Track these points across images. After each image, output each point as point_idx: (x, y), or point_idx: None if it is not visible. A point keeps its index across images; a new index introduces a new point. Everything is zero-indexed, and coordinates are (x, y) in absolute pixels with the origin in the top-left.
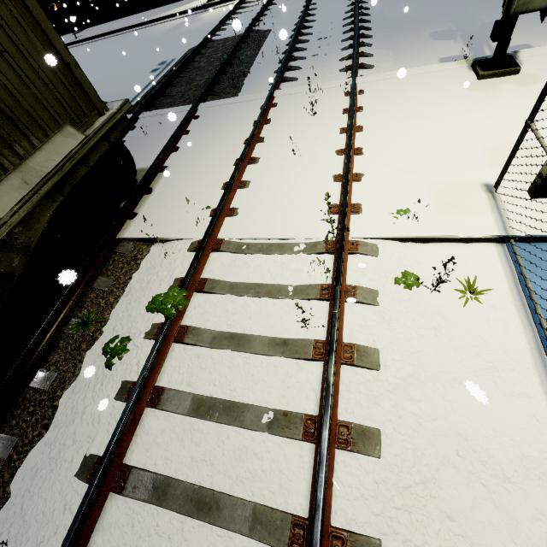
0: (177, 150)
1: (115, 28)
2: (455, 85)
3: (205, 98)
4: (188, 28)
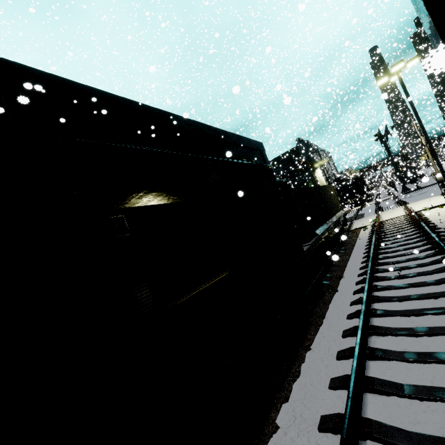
0: (353, 224)
1: None
2: (436, 197)
3: (353, 221)
4: None
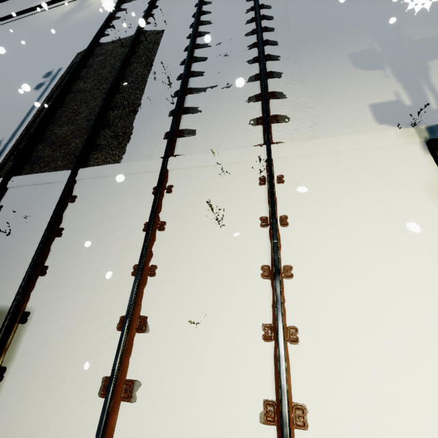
0: (46, 273)
1: (3, 15)
2: (412, 186)
3: (86, 158)
4: (77, 19)
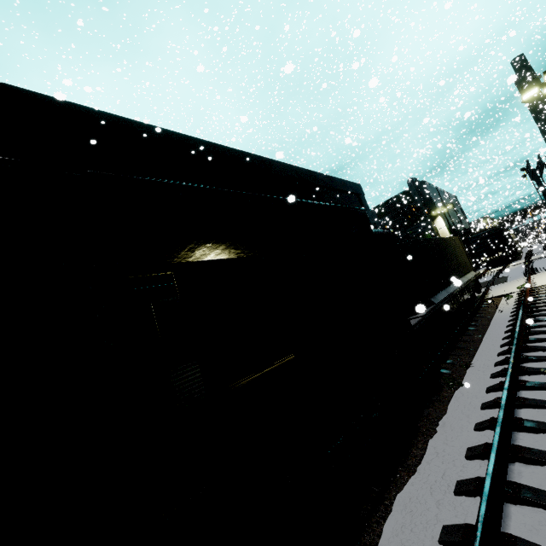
0: (490, 291)
1: None
2: None
3: (490, 286)
4: None
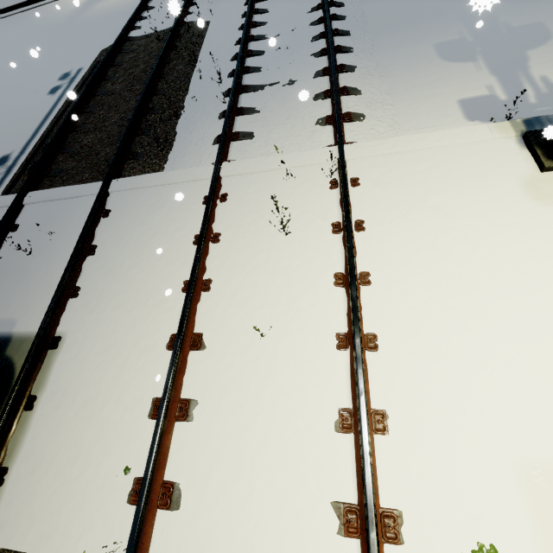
0: (78, 295)
1: (3, 6)
2: (506, 183)
3: (120, 168)
4: (99, 10)
